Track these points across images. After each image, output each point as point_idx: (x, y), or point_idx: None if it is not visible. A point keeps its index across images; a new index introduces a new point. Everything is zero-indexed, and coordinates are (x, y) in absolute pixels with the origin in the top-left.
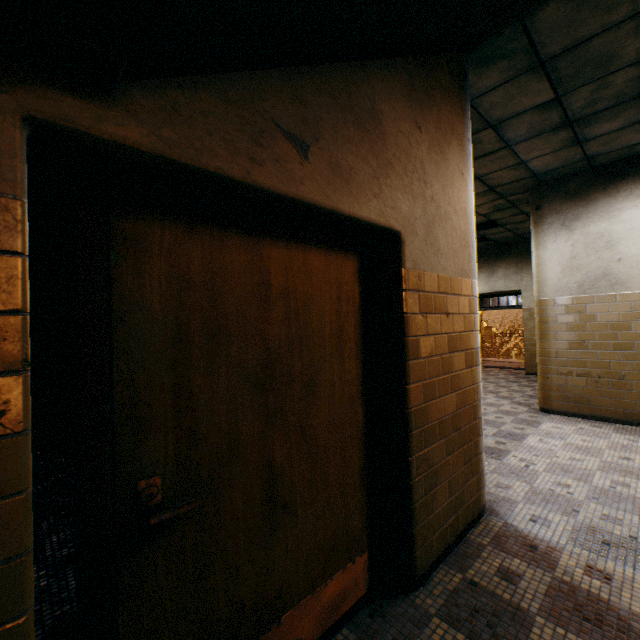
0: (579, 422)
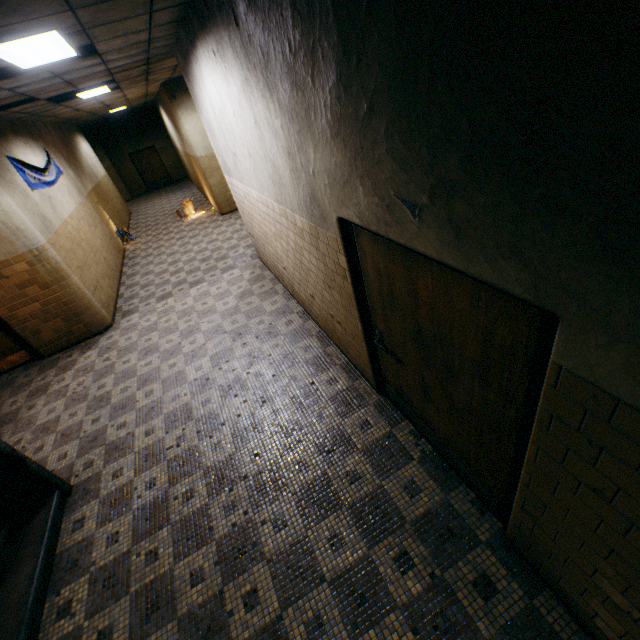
0: (254, 268)
